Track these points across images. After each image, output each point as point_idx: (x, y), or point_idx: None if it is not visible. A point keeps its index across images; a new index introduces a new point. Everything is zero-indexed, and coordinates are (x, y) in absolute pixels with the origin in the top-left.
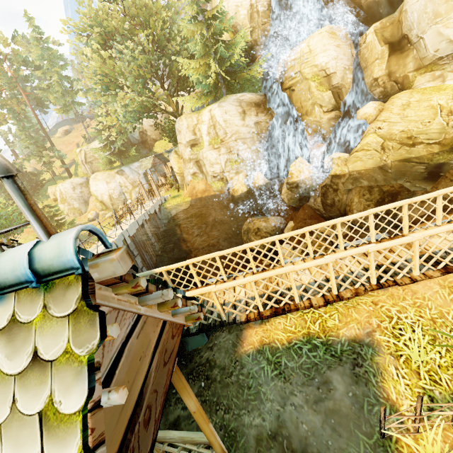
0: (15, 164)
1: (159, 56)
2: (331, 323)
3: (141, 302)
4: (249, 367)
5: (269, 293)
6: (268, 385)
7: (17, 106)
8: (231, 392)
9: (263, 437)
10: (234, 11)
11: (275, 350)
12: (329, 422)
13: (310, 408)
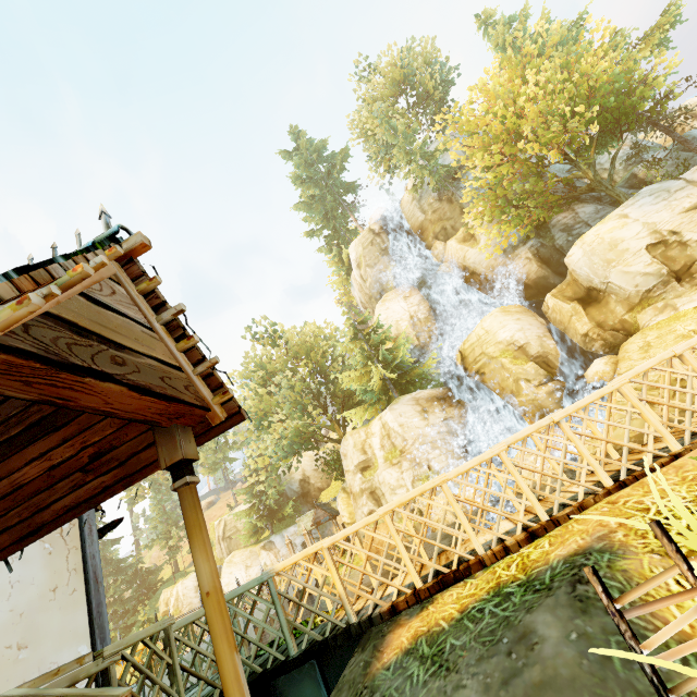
0: (132, 557)
1: (321, 382)
2: (536, 552)
3: (158, 316)
4: (385, 686)
5: (421, 537)
6: None
7: (162, 475)
8: None
9: None
10: (395, 325)
11: (437, 635)
12: None
13: None
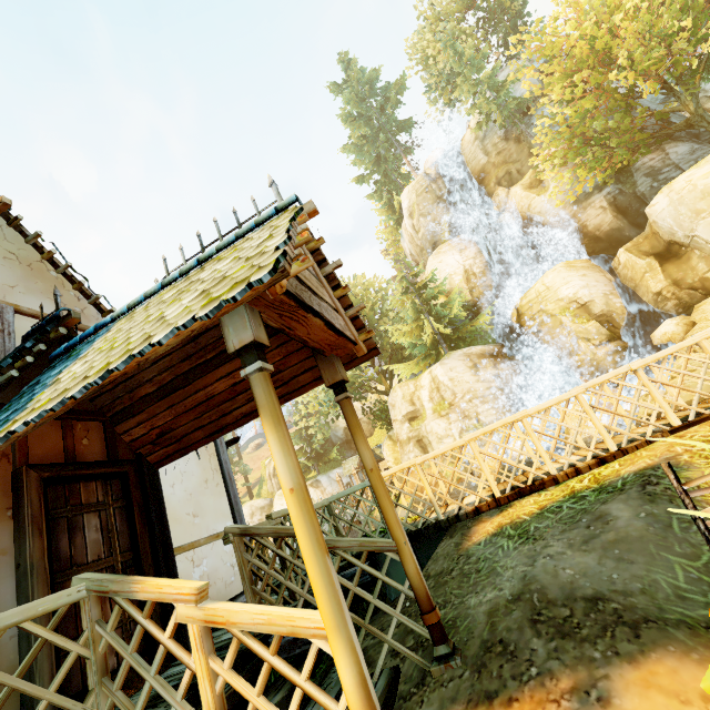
0: None
1: None
2: (607, 471)
3: (322, 269)
4: (479, 553)
5: (501, 459)
6: (508, 556)
7: None
8: (451, 586)
9: (500, 606)
10: (448, 280)
11: (520, 523)
12: (610, 554)
13: (576, 550)
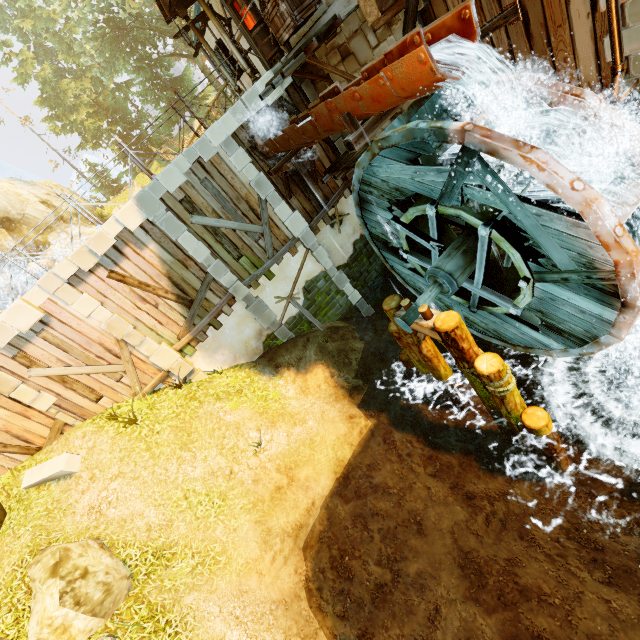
0: None
1: None
2: None
3: None
4: None
5: None
6: None
7: None
8: None
9: None
10: None
11: None
12: None
13: None
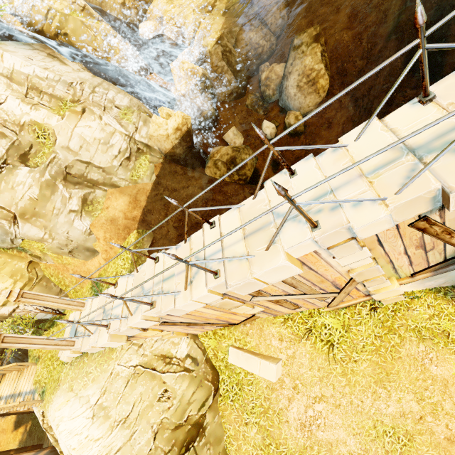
0: None
1: None
2: None
3: None
4: None
5: None
6: None
7: None
8: None
9: None
10: None
11: None
12: None
13: None
